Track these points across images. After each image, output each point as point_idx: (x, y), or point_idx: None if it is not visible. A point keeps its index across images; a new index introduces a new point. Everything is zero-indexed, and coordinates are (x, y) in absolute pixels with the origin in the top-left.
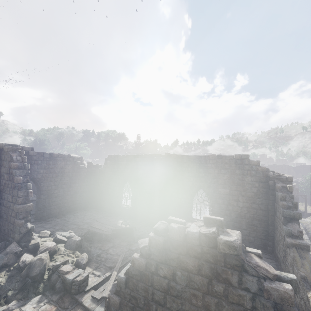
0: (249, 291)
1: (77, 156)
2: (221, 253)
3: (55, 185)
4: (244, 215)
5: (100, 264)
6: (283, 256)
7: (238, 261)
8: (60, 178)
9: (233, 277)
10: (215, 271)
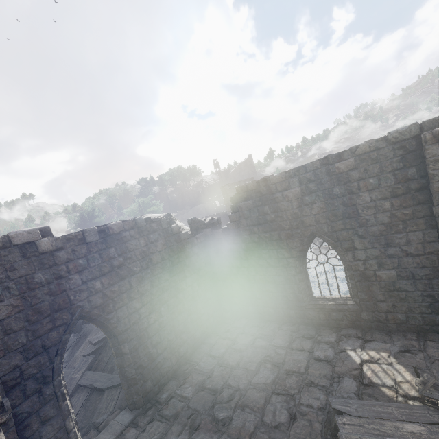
0: None
1: (157, 215)
2: None
3: (144, 304)
4: None
5: None
6: None
7: None
8: (148, 283)
9: None
10: None
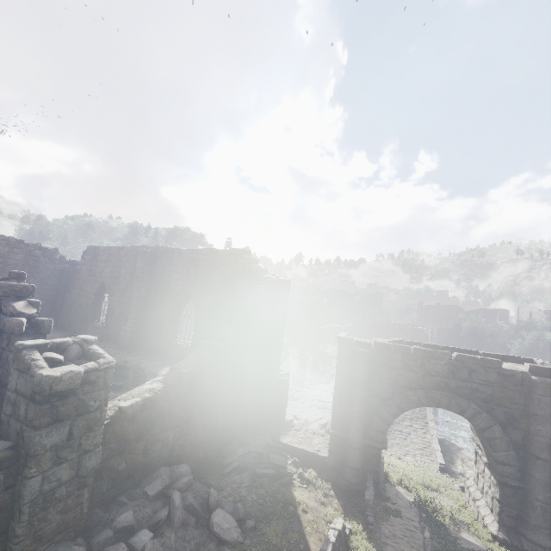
0: None
1: (50, 247)
2: None
3: None
4: None
5: None
6: None
7: None
8: None
9: None
10: None
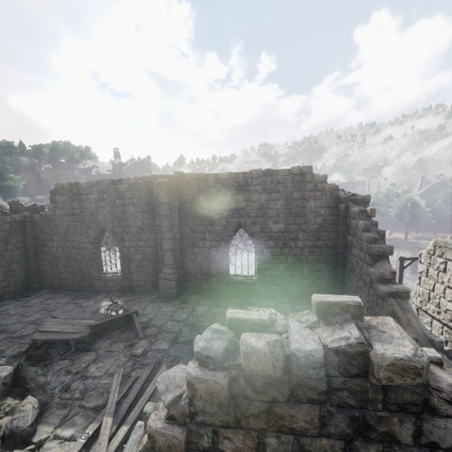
0: (437, 447)
1: None
2: (377, 385)
3: None
4: (306, 258)
5: (71, 409)
6: (367, 309)
7: (418, 394)
8: None
9: (402, 427)
10: (362, 424)
